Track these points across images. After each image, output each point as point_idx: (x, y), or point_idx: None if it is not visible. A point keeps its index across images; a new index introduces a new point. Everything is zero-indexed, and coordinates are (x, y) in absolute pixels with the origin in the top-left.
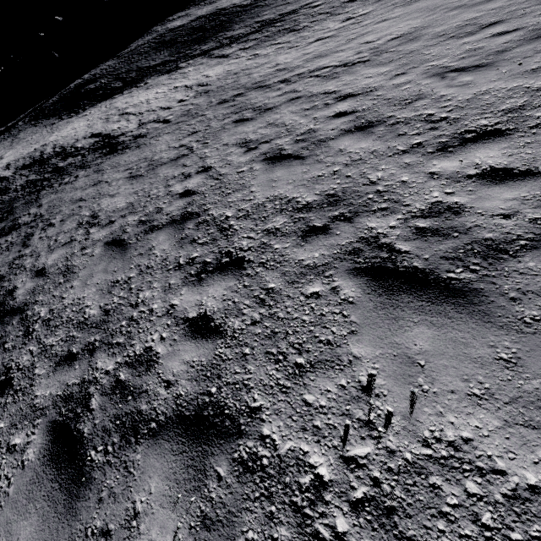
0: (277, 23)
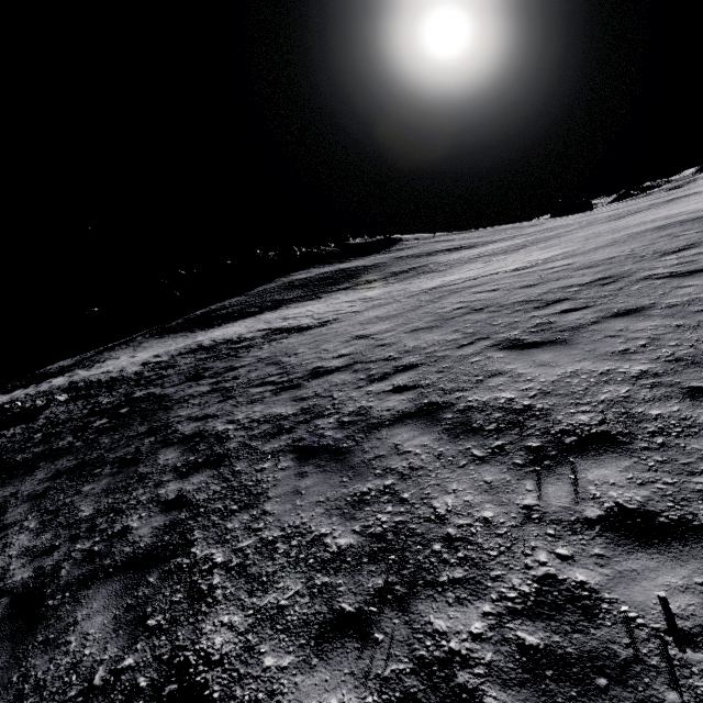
0: (411, 271)
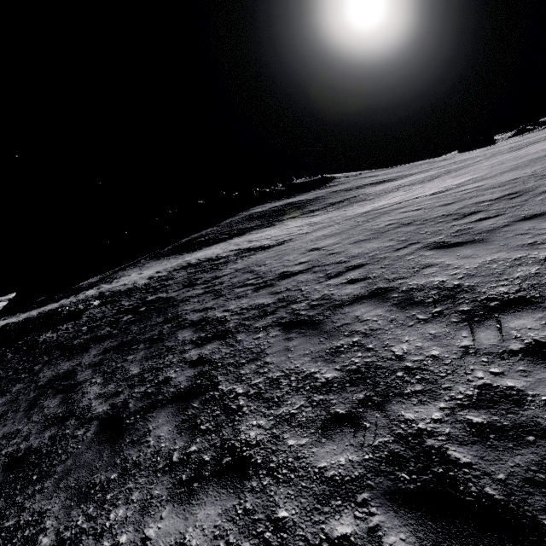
0: (345, 201)
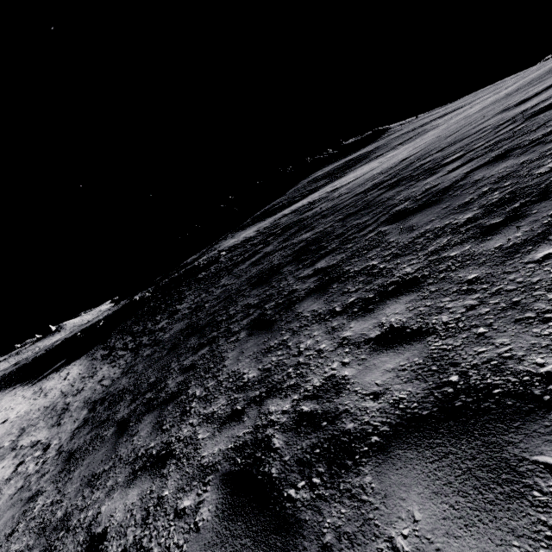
0: (413, 137)
